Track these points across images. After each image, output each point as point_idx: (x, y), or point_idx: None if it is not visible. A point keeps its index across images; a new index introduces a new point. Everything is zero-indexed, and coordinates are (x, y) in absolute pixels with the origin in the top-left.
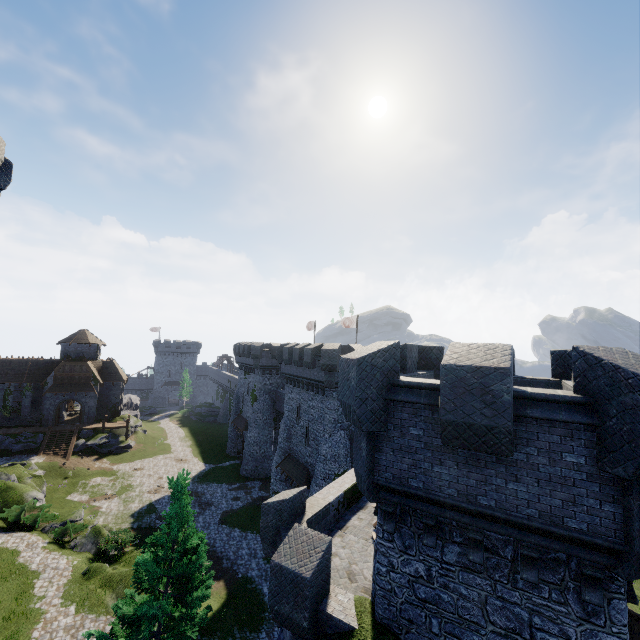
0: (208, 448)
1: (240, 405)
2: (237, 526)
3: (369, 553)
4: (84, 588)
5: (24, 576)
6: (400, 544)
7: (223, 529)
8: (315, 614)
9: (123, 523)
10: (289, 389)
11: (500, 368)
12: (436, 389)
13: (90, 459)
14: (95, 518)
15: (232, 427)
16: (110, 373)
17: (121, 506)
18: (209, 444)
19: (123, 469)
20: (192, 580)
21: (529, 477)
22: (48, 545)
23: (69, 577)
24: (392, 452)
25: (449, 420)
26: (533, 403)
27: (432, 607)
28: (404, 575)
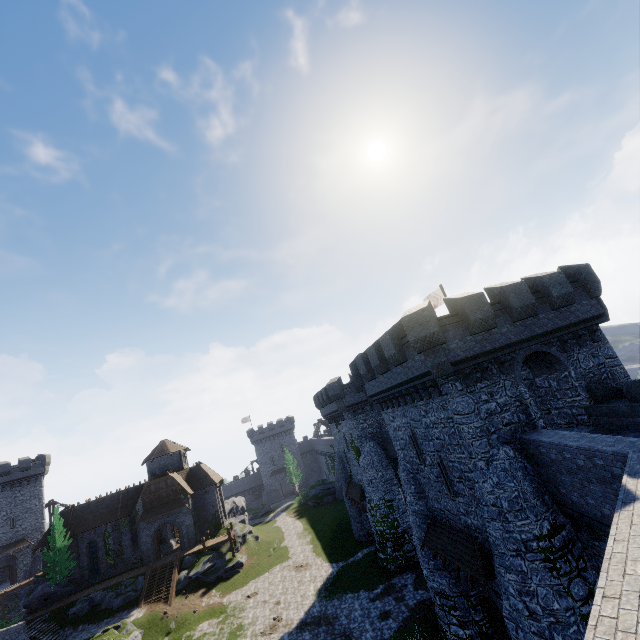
0: (331, 538)
1: (347, 468)
2: None
3: None
4: None
5: None
6: None
7: None
8: None
9: None
10: (388, 416)
11: None
12: None
13: (196, 596)
14: None
15: (348, 501)
16: (199, 479)
17: None
18: (332, 532)
19: (234, 600)
20: None
21: None
22: None
23: None
24: None
25: None
26: None
27: None
28: None
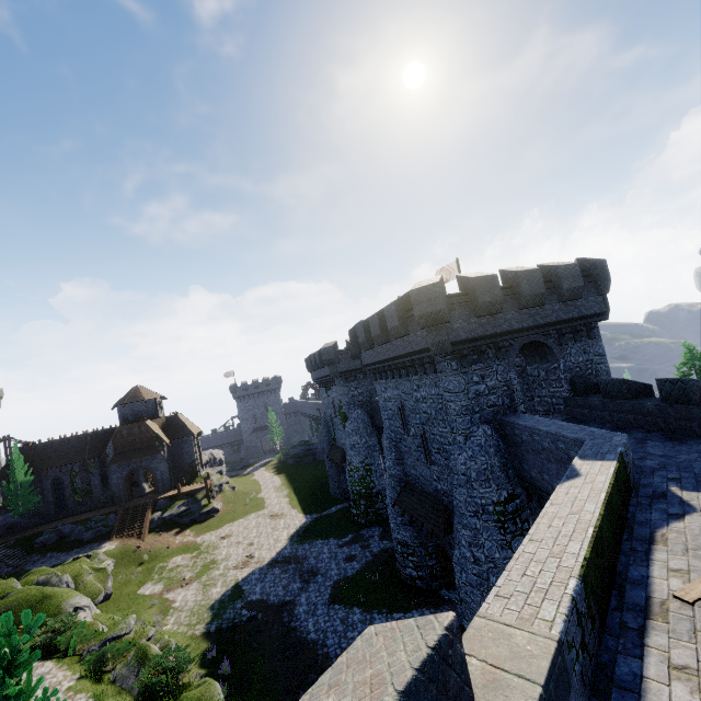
0: (308, 494)
1: (331, 432)
2: (356, 604)
3: None
4: None
5: None
6: None
7: (336, 612)
8: None
9: (197, 622)
10: (381, 386)
11: None
12: None
13: (170, 534)
14: (164, 619)
15: (329, 462)
16: (176, 429)
17: (199, 594)
18: (309, 489)
19: (208, 540)
20: None
21: None
22: (76, 686)
23: None
24: None
25: None
26: None
27: None
28: None
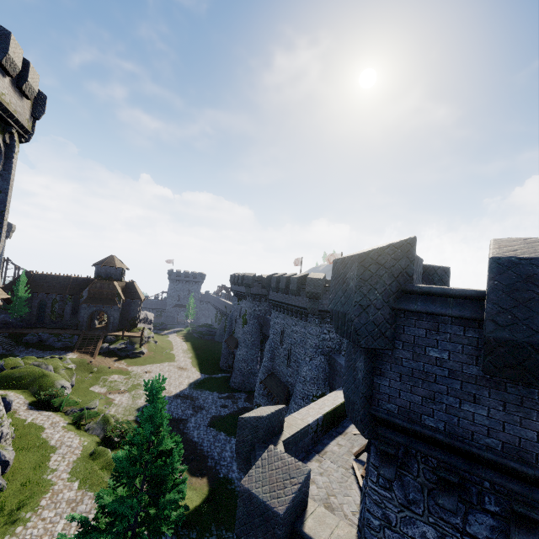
0: (205, 361)
1: (233, 327)
2: (223, 430)
3: (349, 485)
4: (88, 467)
5: (44, 449)
6: (401, 496)
7: (211, 431)
8: None
9: (130, 415)
10: (275, 314)
11: None
12: (472, 297)
13: (111, 360)
14: (108, 408)
15: (225, 345)
16: (131, 292)
17: (130, 400)
18: (206, 357)
19: (136, 370)
20: (169, 481)
21: None
22: (67, 426)
23: (78, 456)
24: (399, 377)
25: (501, 338)
26: None
27: None
28: (404, 537)
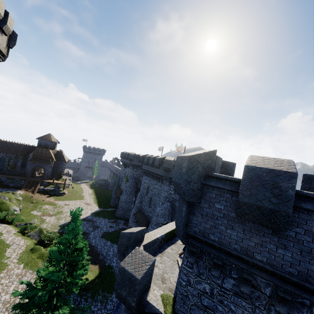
0: (101, 200)
1: (120, 182)
2: (109, 240)
3: (175, 269)
4: (29, 257)
5: (2, 246)
6: (196, 271)
7: (102, 240)
8: (140, 299)
9: (55, 229)
10: (145, 177)
11: (289, 172)
12: (237, 181)
13: (45, 196)
14: (42, 224)
15: (114, 192)
16: (60, 157)
17: (55, 220)
18: (102, 199)
19: (59, 203)
20: (79, 264)
21: (295, 247)
22: (17, 233)
23: (23, 250)
24: (201, 216)
25: (245, 202)
26: (306, 199)
27: (210, 312)
28: (196, 289)
